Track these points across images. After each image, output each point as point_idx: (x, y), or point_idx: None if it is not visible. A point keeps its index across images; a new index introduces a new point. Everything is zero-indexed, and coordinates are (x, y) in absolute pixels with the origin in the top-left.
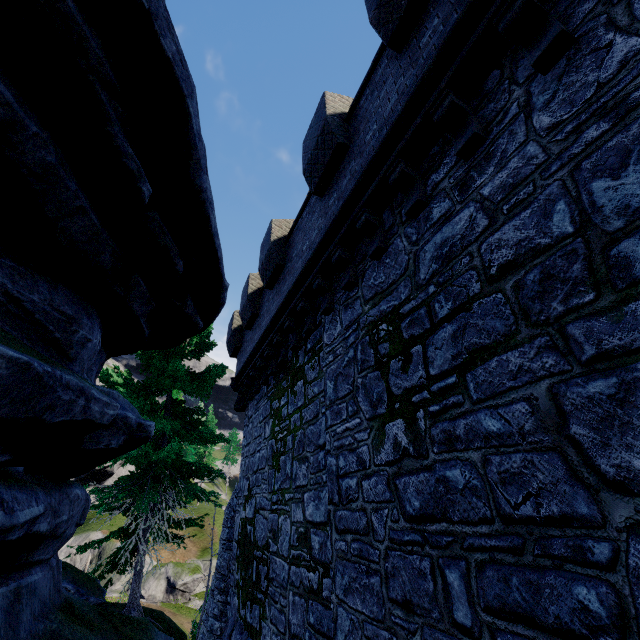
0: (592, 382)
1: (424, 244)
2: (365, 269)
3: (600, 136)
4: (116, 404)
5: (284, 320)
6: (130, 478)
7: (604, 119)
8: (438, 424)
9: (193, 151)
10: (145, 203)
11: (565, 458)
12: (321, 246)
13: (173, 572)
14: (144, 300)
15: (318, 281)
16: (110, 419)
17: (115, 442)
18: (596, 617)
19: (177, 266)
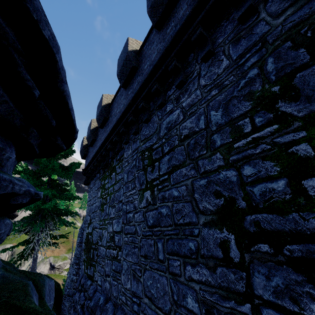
0: (201, 180)
1: (163, 121)
2: (142, 126)
3: (215, 95)
4: (25, 185)
5: (107, 144)
6: (29, 217)
7: (217, 89)
8: (160, 193)
9: (59, 75)
10: (36, 98)
11: (192, 204)
12: (124, 113)
13: (53, 260)
14: (36, 138)
15: (122, 129)
16: (23, 192)
17: (25, 201)
18: (192, 250)
19: (52, 123)
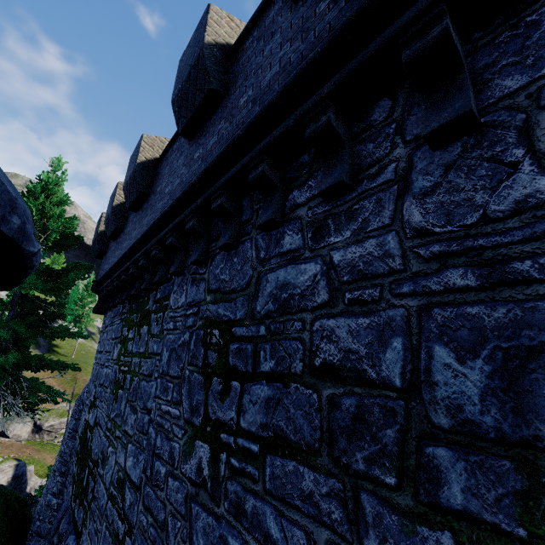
0: None
1: (268, 271)
2: (216, 252)
3: (463, 289)
4: None
5: (140, 257)
6: None
7: (474, 270)
8: (234, 482)
9: None
10: None
11: None
12: (178, 203)
13: (40, 416)
14: None
15: (171, 240)
16: None
17: None
18: None
19: None
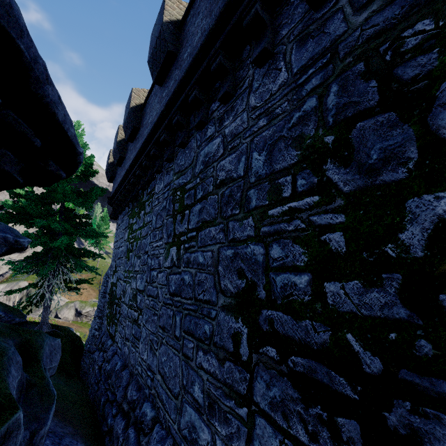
0: (228, 250)
1: (201, 150)
2: (178, 151)
3: (263, 127)
4: None
5: (136, 169)
6: (35, 256)
7: (266, 117)
8: (186, 254)
9: (31, 72)
10: None
11: (215, 279)
12: (156, 126)
13: (79, 306)
14: (13, 163)
15: (153, 150)
16: None
17: None
18: (207, 335)
19: (35, 143)
